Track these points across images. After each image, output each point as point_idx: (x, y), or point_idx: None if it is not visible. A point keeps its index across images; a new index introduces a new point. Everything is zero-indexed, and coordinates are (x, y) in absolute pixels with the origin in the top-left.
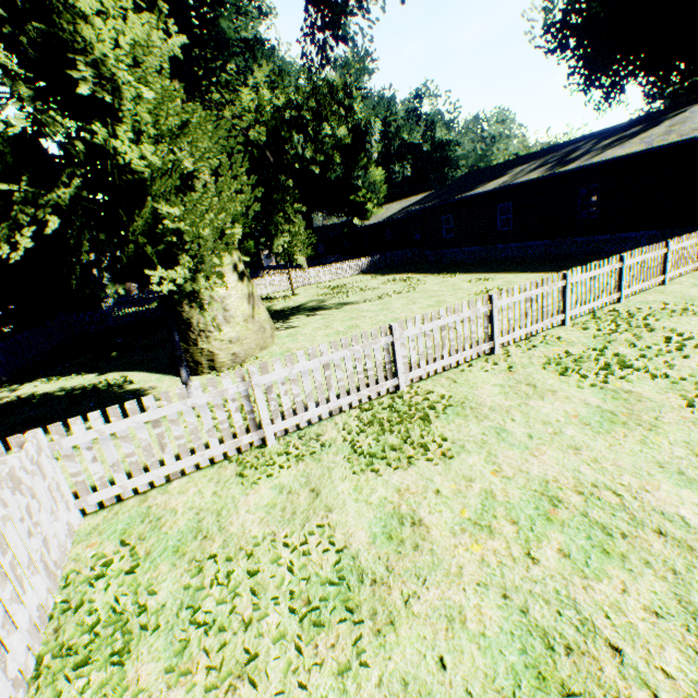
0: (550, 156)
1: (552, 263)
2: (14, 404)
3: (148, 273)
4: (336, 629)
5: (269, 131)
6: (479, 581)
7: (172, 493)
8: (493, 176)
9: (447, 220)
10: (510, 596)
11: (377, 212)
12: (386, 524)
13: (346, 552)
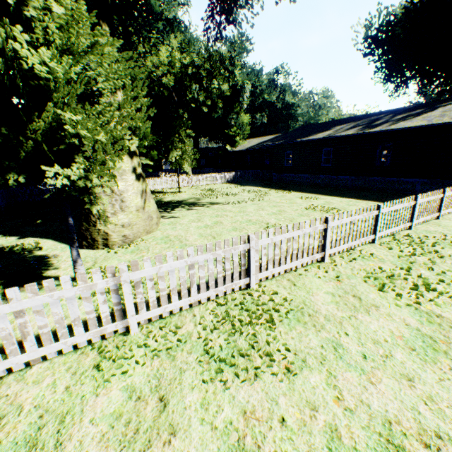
0: (360, 121)
1: (356, 192)
2: None
3: (44, 168)
4: None
5: (177, 80)
6: None
7: (27, 382)
8: (322, 129)
9: (288, 154)
10: None
11: (242, 143)
12: None
13: None
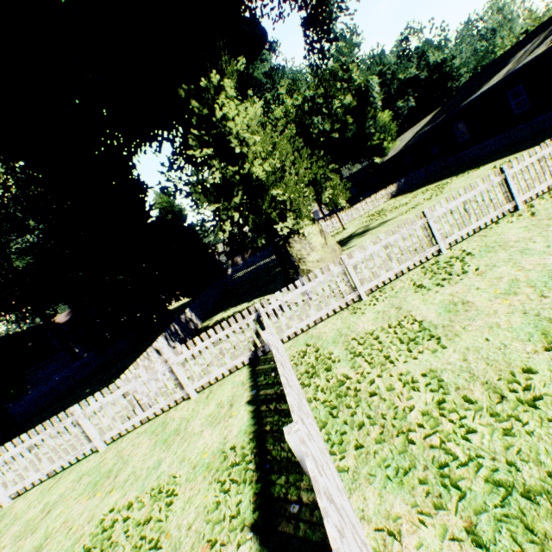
0: None
1: None
2: (217, 323)
3: (276, 226)
4: (426, 343)
5: (296, 125)
6: (507, 312)
7: (320, 328)
8: (495, 70)
9: (460, 126)
10: (528, 312)
11: (393, 146)
12: (445, 308)
13: (424, 322)
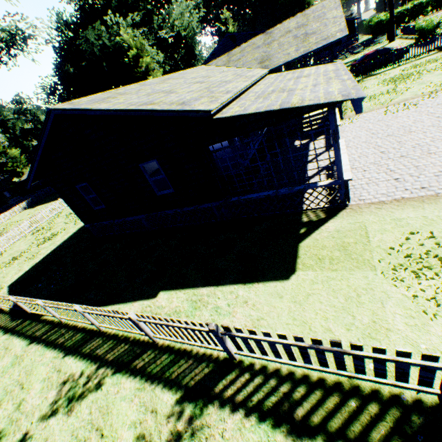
0: None
1: None
2: None
3: None
4: None
5: None
6: None
7: None
8: None
9: None
10: None
11: (27, 170)
12: None
13: None
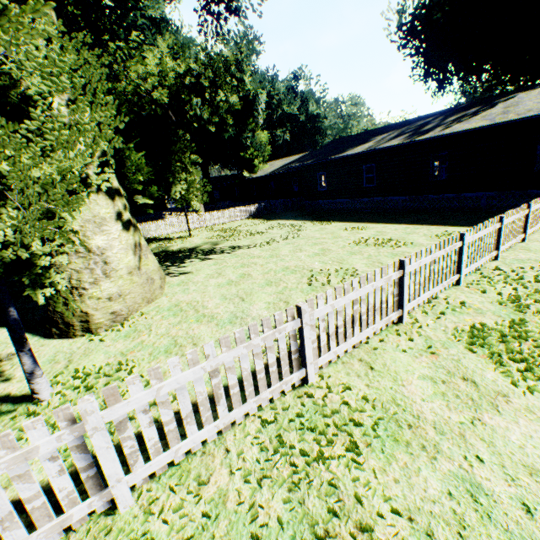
0: (405, 128)
1: (410, 215)
2: None
3: None
4: None
5: (172, 94)
6: None
7: None
8: (359, 141)
9: (320, 176)
10: None
11: (263, 167)
12: None
13: None
